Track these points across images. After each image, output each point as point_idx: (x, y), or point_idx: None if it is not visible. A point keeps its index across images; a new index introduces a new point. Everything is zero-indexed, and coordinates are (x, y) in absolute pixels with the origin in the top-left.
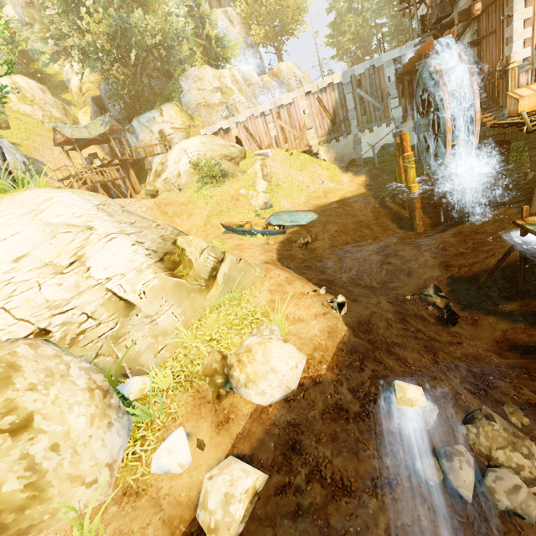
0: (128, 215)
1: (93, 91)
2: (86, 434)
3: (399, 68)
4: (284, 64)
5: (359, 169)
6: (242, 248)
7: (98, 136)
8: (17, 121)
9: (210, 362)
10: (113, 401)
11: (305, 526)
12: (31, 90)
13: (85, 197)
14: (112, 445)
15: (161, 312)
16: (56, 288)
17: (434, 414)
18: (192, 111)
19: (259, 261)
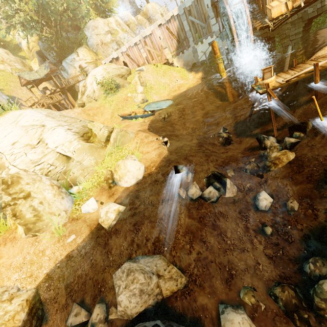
0: (63, 117)
1: (36, 47)
2: (53, 199)
3: None
4: (149, 4)
5: (198, 69)
6: (129, 126)
7: (45, 76)
8: None
9: (106, 175)
10: (63, 190)
11: (136, 217)
12: (0, 54)
13: (38, 111)
14: (65, 204)
15: (84, 159)
16: (34, 154)
17: (189, 175)
18: (95, 50)
19: (135, 131)
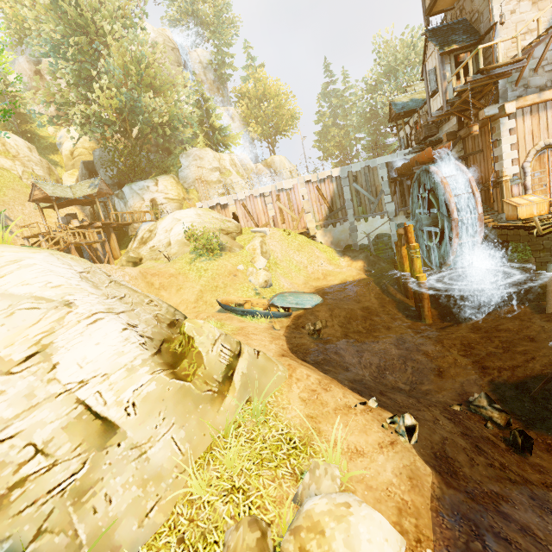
0: (116, 287)
1: (85, 156)
2: None
3: (391, 170)
4: (277, 157)
5: (356, 254)
6: (246, 333)
7: (82, 197)
8: None
9: (241, 542)
10: None
11: None
12: (17, 147)
13: (65, 261)
14: None
15: (155, 438)
16: None
17: None
18: (188, 185)
19: (273, 353)
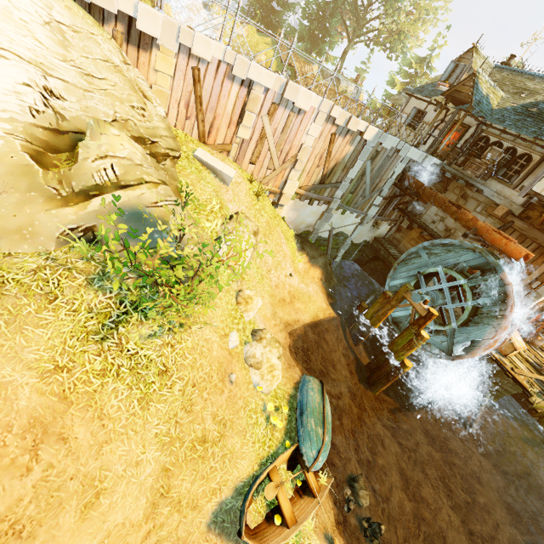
0: None
1: None
2: None
3: (405, 170)
4: None
5: (315, 255)
6: None
7: None
8: None
9: None
10: None
11: None
12: None
13: None
14: None
15: None
16: None
17: None
18: None
19: None
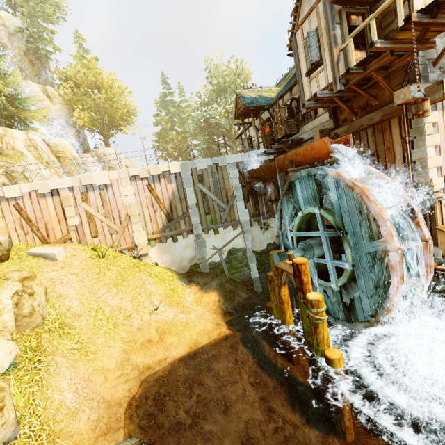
0: None
1: None
2: None
3: (242, 172)
4: (110, 149)
5: (207, 280)
6: None
7: None
8: None
9: None
10: None
11: None
12: None
13: None
14: None
15: None
16: None
17: None
18: None
19: None
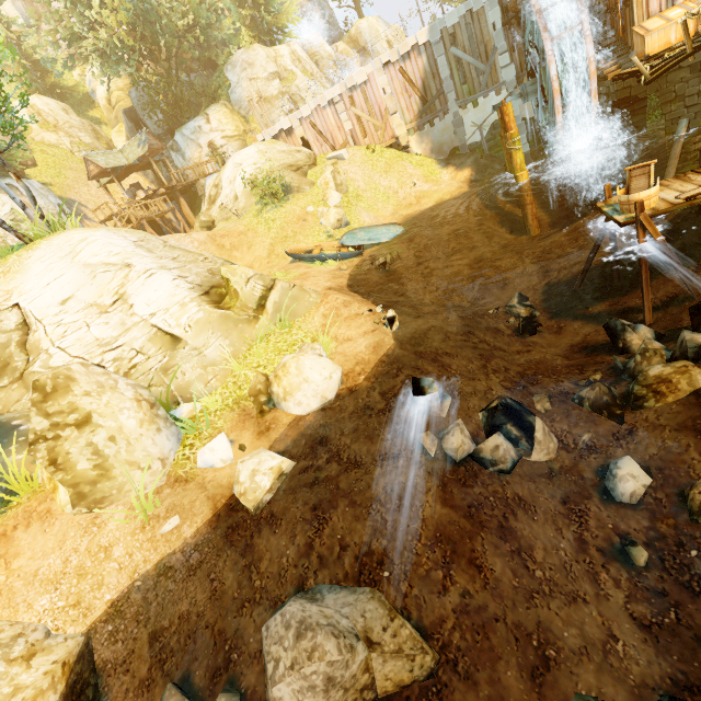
0: (170, 250)
1: (124, 102)
2: (137, 432)
3: (506, 7)
4: (364, 21)
5: (463, 160)
6: (307, 276)
7: (137, 161)
8: (43, 154)
9: (254, 384)
10: (160, 413)
11: (319, 490)
12: (52, 113)
13: (121, 234)
14: (162, 445)
15: (208, 345)
16: (104, 327)
17: (446, 401)
18: (245, 111)
19: (321, 288)
